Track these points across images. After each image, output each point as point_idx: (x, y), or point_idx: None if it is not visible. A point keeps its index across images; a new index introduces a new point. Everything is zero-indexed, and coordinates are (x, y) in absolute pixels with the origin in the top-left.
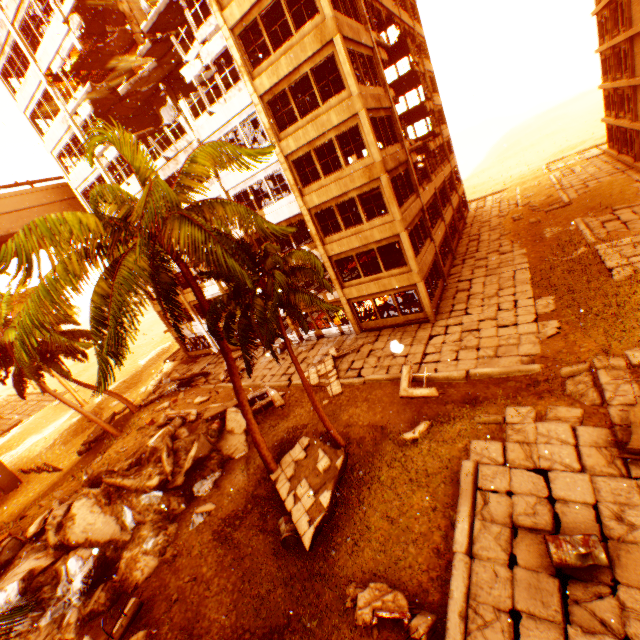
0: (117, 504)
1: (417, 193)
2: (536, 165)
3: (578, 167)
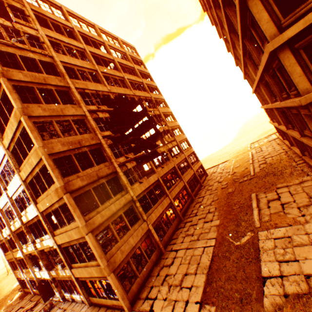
0: None
1: (127, 189)
2: (250, 142)
3: (264, 146)
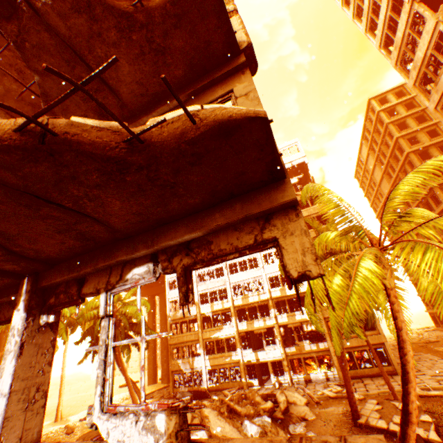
0: (234, 420)
1: None
2: None
3: (424, 332)
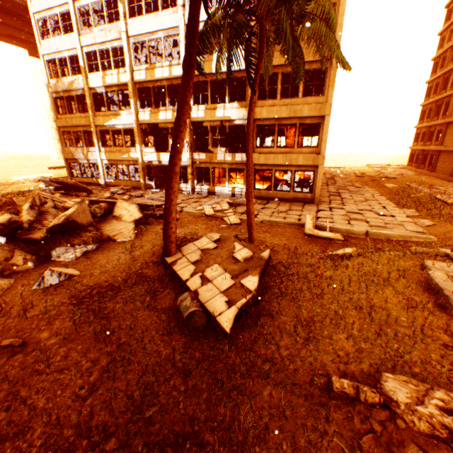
0: None
1: None
2: None
3: (389, 169)
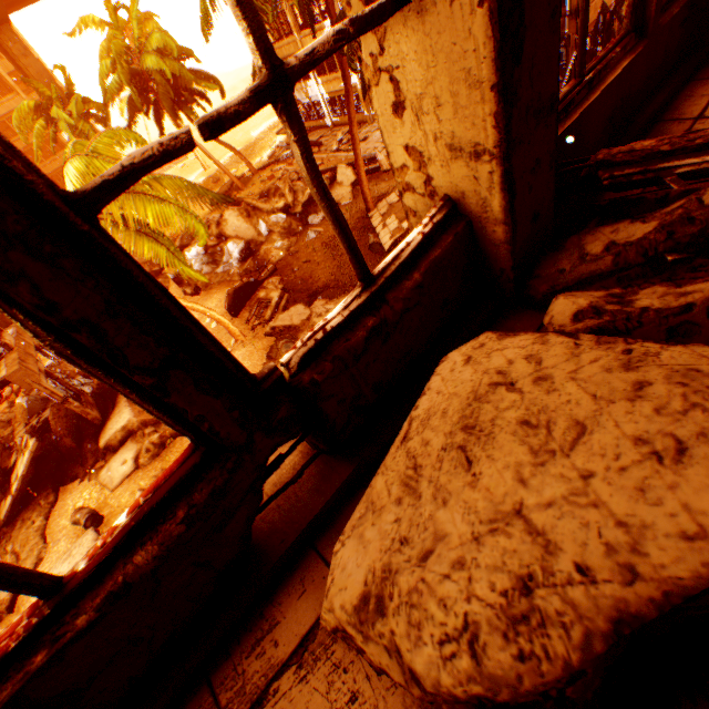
0: (254, 220)
1: None
2: None
3: None
